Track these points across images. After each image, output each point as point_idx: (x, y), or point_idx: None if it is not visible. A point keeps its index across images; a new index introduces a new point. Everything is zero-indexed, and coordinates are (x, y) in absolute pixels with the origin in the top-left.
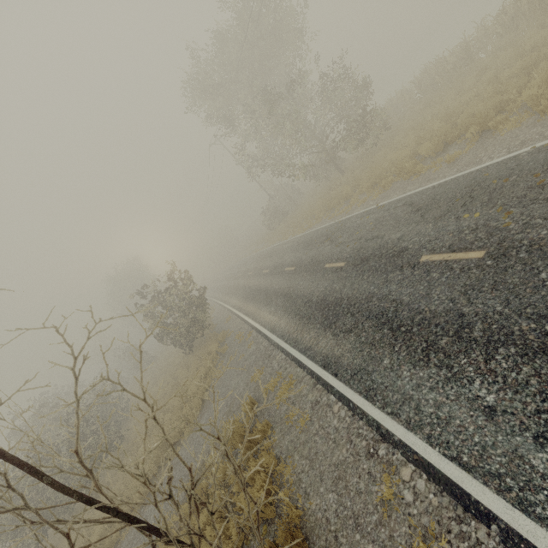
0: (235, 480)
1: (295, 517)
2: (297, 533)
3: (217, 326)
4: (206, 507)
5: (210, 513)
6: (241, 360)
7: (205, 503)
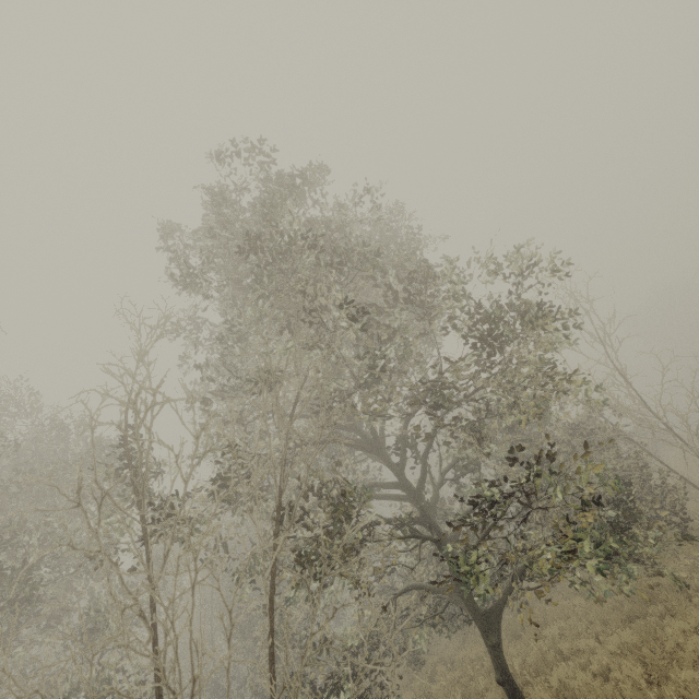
0: None
1: None
2: None
3: None
4: None
5: None
6: None
7: None
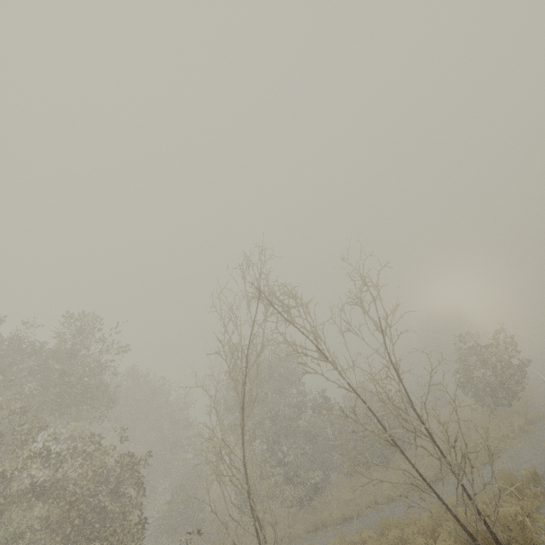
0: (488, 461)
1: (533, 538)
2: (528, 538)
3: (532, 405)
4: (470, 462)
5: (471, 465)
6: (543, 444)
7: (469, 459)
